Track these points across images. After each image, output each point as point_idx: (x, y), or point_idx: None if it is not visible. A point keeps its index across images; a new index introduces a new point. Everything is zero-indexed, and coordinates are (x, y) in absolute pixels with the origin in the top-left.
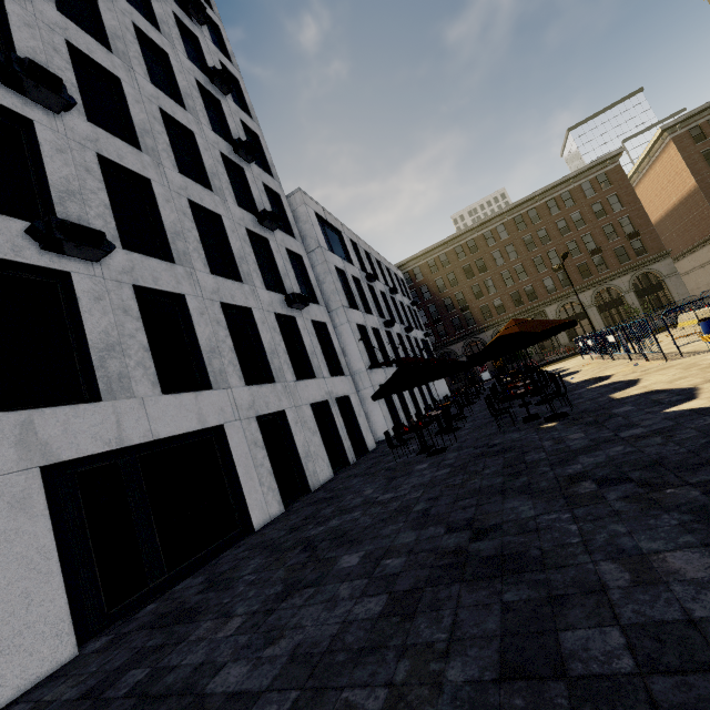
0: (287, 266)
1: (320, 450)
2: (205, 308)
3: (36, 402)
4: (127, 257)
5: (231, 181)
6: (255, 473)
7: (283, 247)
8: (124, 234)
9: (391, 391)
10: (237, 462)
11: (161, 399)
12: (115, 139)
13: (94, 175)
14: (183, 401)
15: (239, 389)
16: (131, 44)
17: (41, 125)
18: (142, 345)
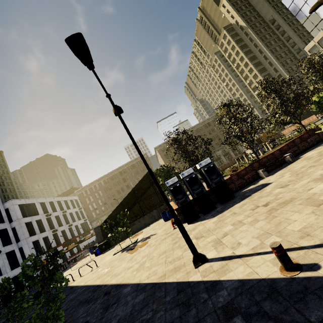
0: None
1: None
2: None
3: None
4: None
5: None
6: None
7: None
8: None
9: None
10: None
11: None
12: None
13: None
14: None
15: None
16: None
17: None
18: None
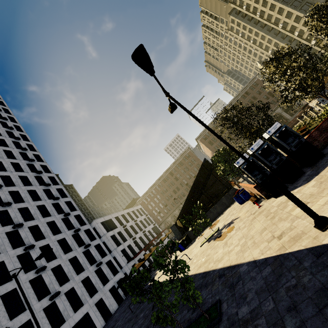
0: (95, 252)
1: (113, 302)
2: (78, 286)
3: (57, 327)
4: (61, 288)
5: (76, 239)
6: (97, 318)
7: (93, 246)
8: (59, 281)
9: (118, 288)
10: (92, 318)
11: (75, 314)
12: (52, 261)
13: (52, 275)
14: (79, 311)
15: (89, 300)
16: (48, 230)
17: (42, 273)
18: (69, 305)
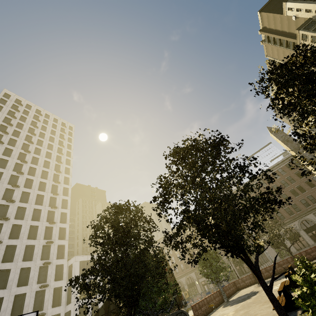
0: (50, 296)
1: None
2: None
3: None
4: None
5: (42, 272)
6: None
7: (52, 288)
8: None
9: None
10: None
11: None
12: None
13: None
14: None
15: None
16: (21, 253)
17: None
18: None
